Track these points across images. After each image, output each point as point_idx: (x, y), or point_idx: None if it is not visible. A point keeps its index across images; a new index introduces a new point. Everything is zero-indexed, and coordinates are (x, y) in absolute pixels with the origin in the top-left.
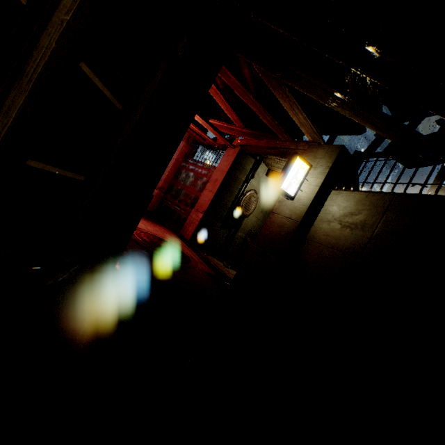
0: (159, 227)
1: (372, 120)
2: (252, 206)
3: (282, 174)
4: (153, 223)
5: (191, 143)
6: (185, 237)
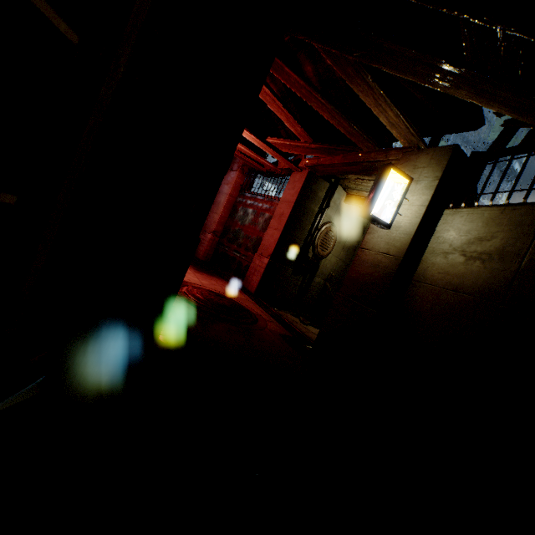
0: (216, 279)
1: (505, 98)
2: (330, 244)
3: (371, 194)
4: (208, 275)
5: (247, 173)
6: (249, 289)
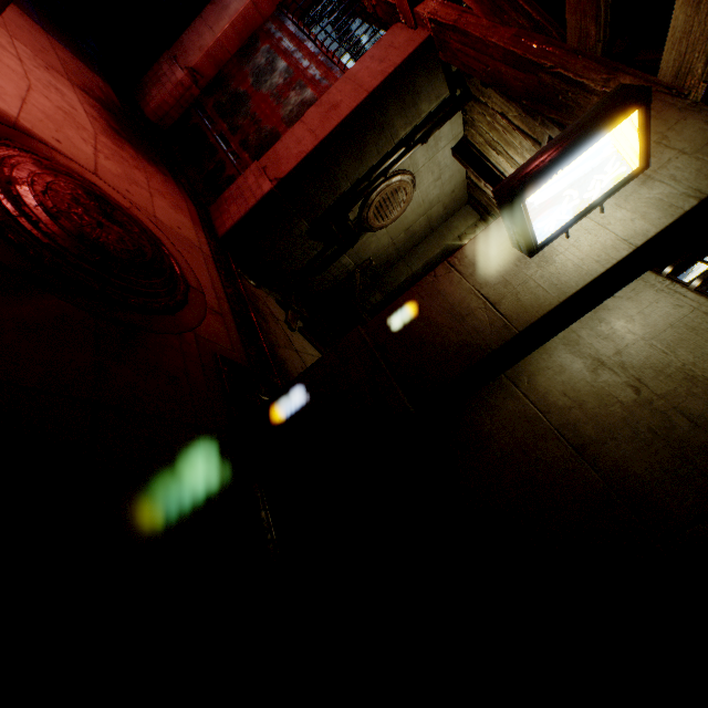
0: (154, 173)
1: None
2: (393, 213)
3: (554, 152)
4: (138, 157)
5: None
6: (215, 225)
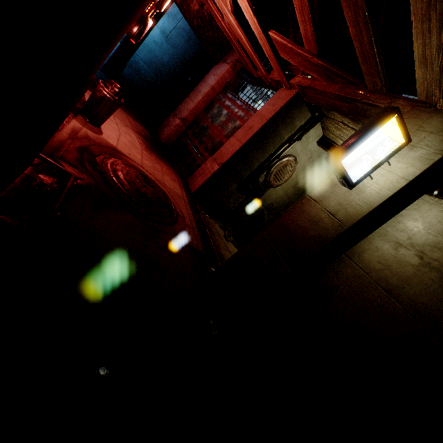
0: (164, 165)
1: None
2: (285, 177)
3: (353, 139)
4: (158, 158)
5: (238, 71)
6: (190, 188)
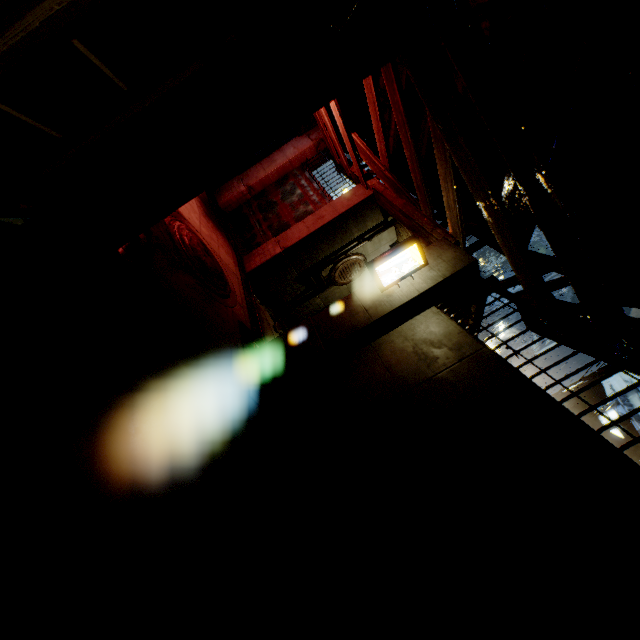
0: (220, 236)
1: (511, 248)
2: (352, 276)
3: (387, 253)
4: (214, 227)
5: (321, 150)
6: (245, 266)
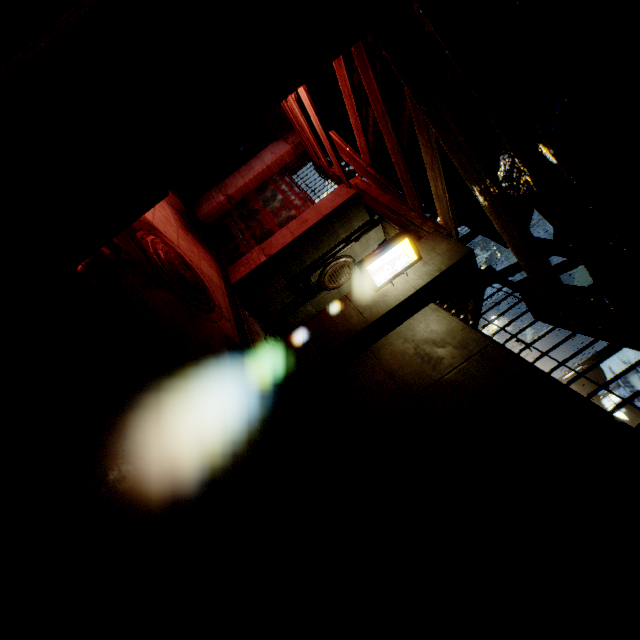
0: (201, 248)
1: (512, 233)
2: (342, 279)
3: (377, 251)
4: (194, 239)
5: (300, 154)
6: (230, 278)
